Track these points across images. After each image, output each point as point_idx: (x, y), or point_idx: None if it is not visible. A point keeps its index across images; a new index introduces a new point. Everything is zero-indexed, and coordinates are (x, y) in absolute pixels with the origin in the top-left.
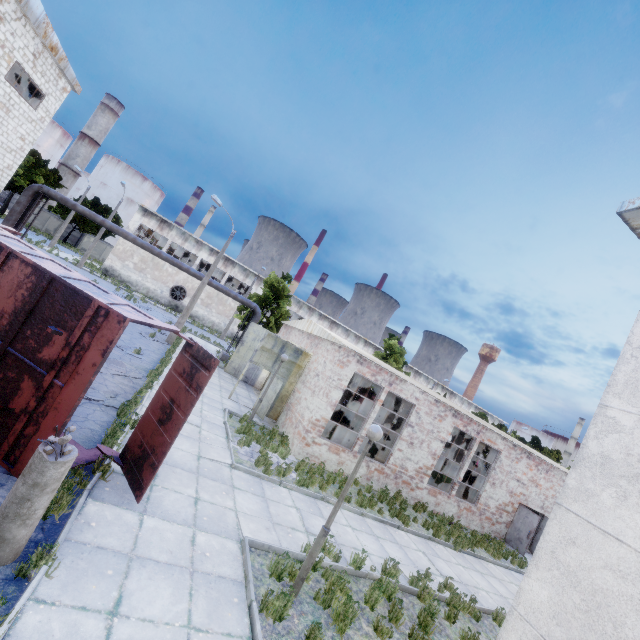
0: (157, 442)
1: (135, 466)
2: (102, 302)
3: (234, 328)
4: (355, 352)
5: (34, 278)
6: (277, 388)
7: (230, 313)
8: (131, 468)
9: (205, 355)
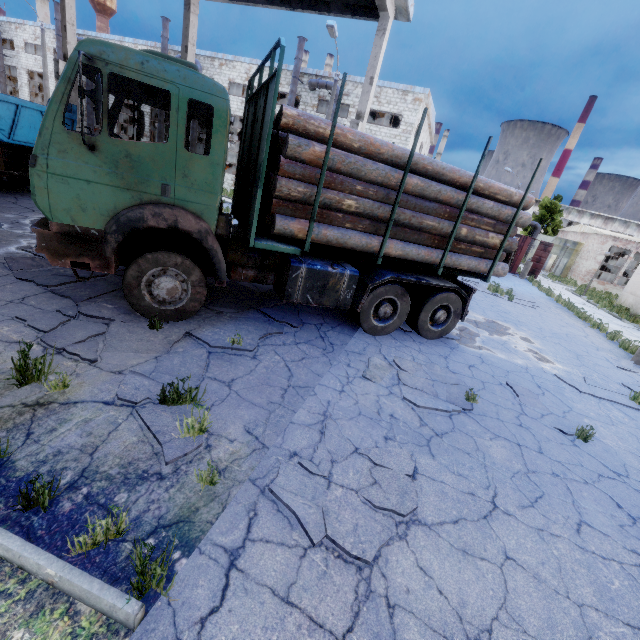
0: (537, 267)
1: (531, 274)
2: (524, 236)
3: None
4: (610, 236)
5: None
6: (564, 262)
7: None
8: (530, 274)
9: (548, 244)
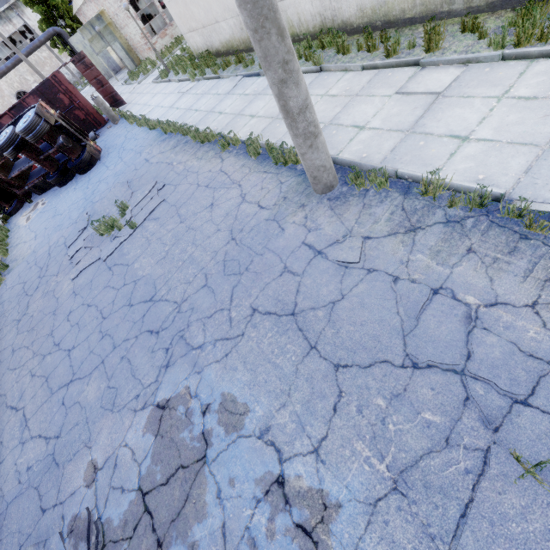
0: (109, 90)
1: (116, 102)
2: (50, 76)
3: (73, 68)
4: None
5: (36, 96)
6: (120, 48)
7: (55, 63)
8: (117, 104)
9: (79, 56)
